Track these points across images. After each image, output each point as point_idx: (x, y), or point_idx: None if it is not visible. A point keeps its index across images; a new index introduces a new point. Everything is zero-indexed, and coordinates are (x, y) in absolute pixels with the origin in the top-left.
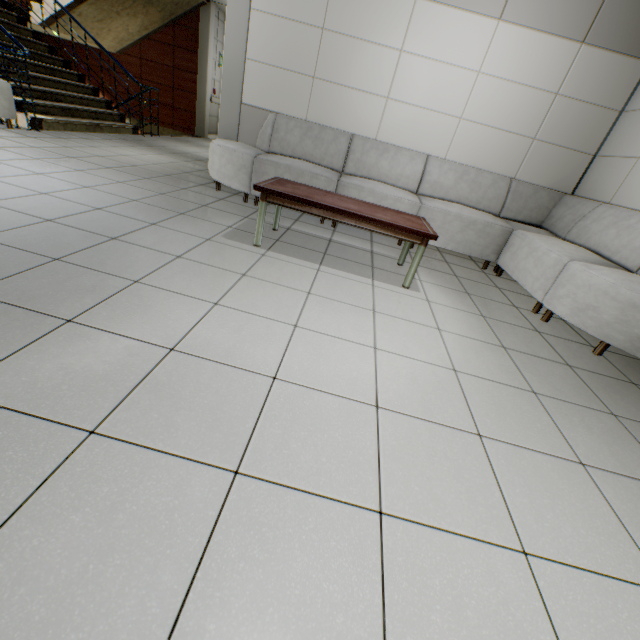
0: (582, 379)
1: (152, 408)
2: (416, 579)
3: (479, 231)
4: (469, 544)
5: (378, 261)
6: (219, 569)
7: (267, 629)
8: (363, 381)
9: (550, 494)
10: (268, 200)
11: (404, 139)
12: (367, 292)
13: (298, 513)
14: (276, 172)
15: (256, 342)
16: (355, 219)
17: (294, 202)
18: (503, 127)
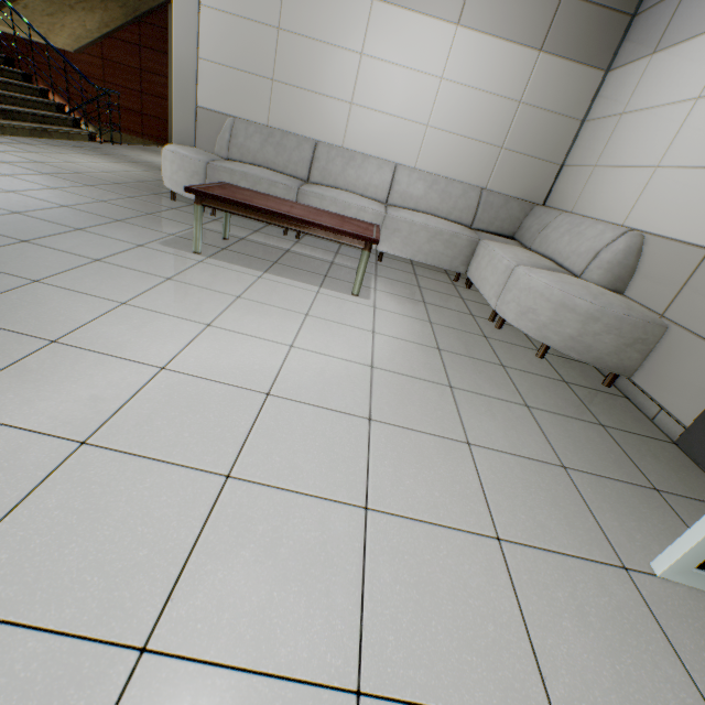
0: (511, 377)
1: (10, 390)
2: (240, 525)
3: (446, 241)
4: (311, 501)
5: (335, 271)
6: (31, 515)
7: (63, 559)
8: (263, 373)
9: (420, 466)
10: (203, 203)
11: (372, 147)
12: (308, 298)
13: (137, 475)
14: (232, 179)
15: (156, 338)
16: (295, 223)
17: (231, 205)
18: (470, 135)
